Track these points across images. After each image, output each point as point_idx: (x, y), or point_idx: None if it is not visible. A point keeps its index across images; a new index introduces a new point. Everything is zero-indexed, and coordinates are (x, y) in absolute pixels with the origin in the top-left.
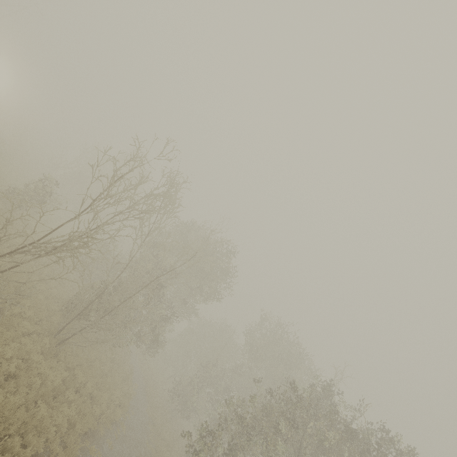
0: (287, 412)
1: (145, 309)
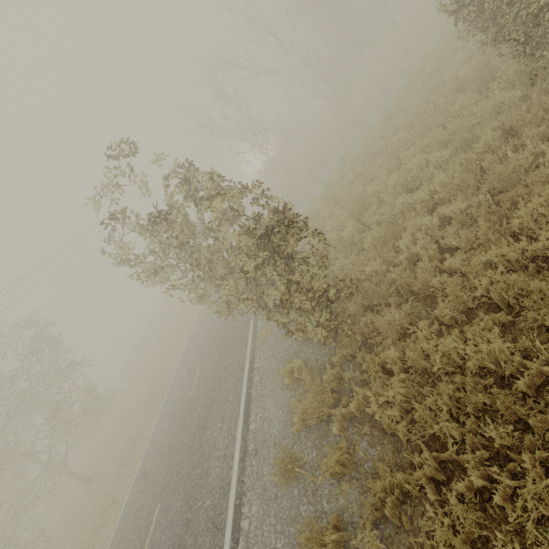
0: None
1: None
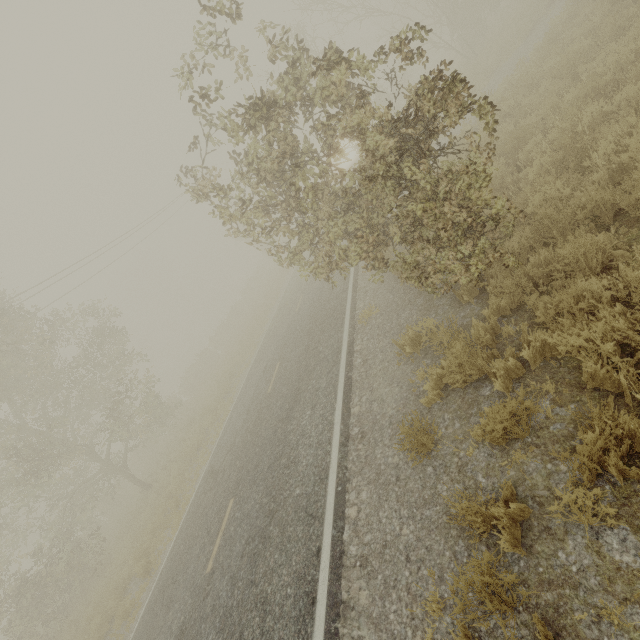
0: None
1: None
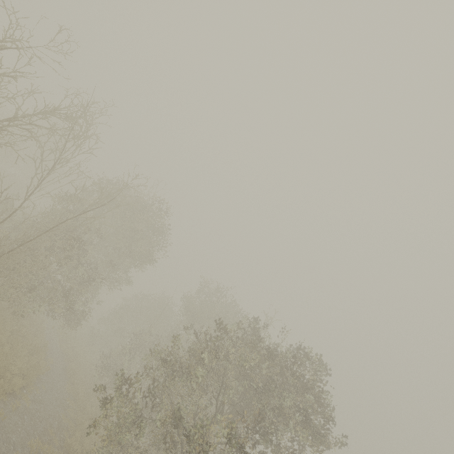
0: (215, 350)
1: (61, 275)
